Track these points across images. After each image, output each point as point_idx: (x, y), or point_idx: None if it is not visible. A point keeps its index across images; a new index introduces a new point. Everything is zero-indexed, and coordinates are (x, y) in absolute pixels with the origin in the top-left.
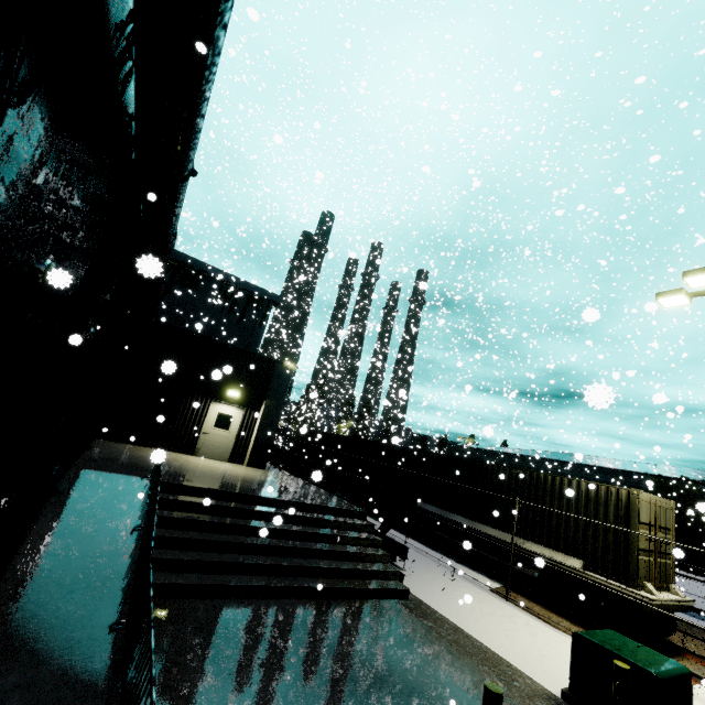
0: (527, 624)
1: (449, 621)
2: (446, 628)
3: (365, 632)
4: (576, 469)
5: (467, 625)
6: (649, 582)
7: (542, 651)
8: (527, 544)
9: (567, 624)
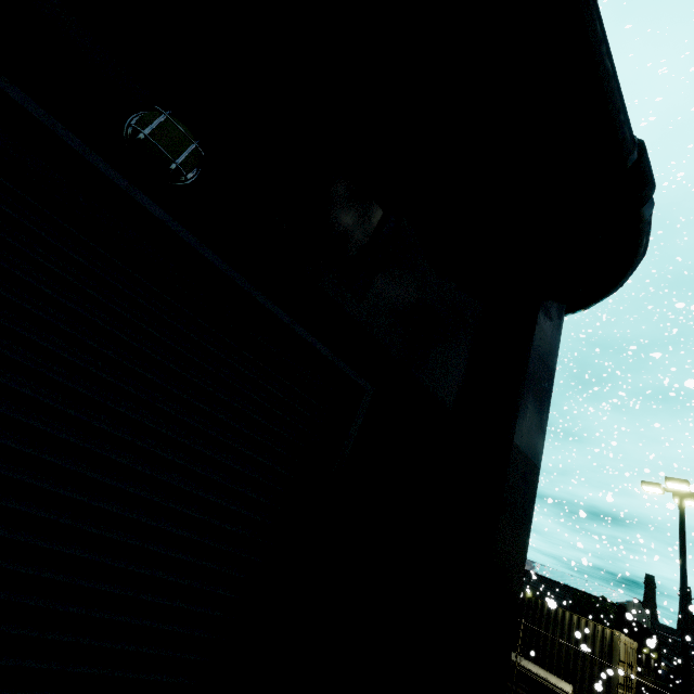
0: None
1: None
2: None
3: None
4: None
5: None
6: None
7: None
8: (524, 662)
9: None
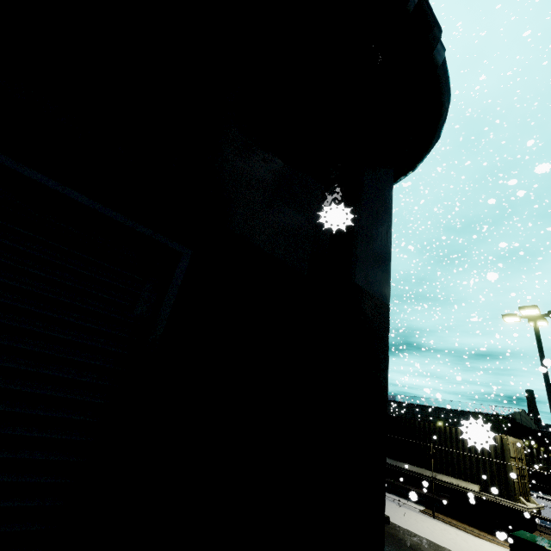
0: (456, 533)
1: (422, 536)
2: (424, 541)
3: (392, 549)
4: (424, 410)
5: (430, 538)
6: (520, 496)
7: (478, 550)
8: (439, 476)
9: (476, 531)
